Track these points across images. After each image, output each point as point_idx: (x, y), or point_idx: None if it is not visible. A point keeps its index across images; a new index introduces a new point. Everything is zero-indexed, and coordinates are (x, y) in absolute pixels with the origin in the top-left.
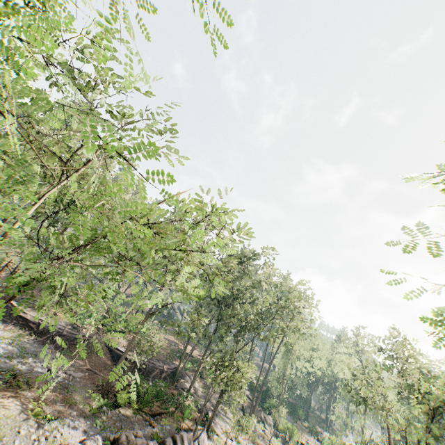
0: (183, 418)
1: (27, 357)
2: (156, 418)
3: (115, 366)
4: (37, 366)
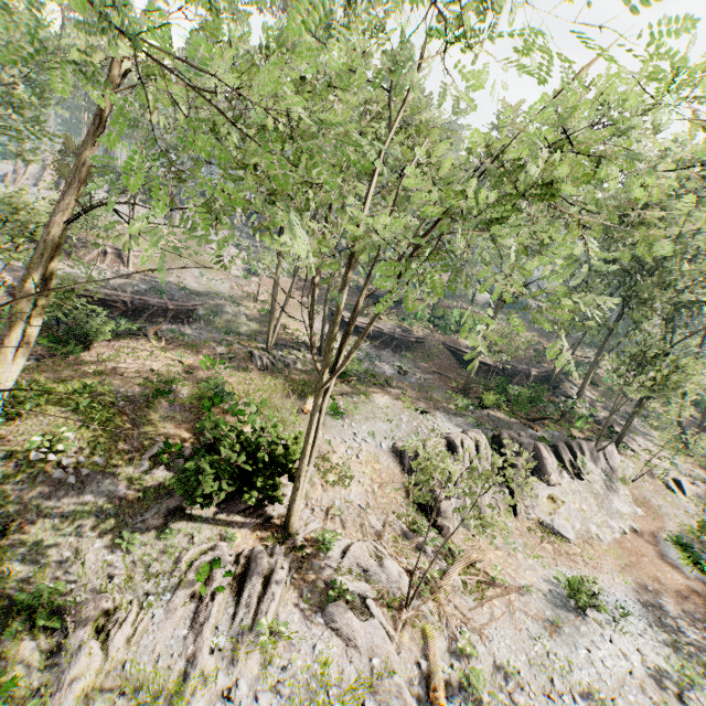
0: (575, 428)
1: (373, 361)
2: (536, 423)
3: (463, 369)
4: (386, 369)
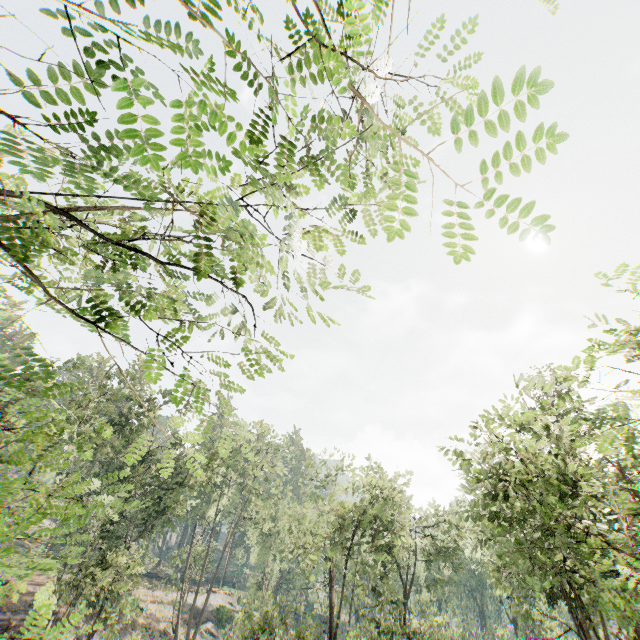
0: None
1: None
2: None
3: None
4: None
